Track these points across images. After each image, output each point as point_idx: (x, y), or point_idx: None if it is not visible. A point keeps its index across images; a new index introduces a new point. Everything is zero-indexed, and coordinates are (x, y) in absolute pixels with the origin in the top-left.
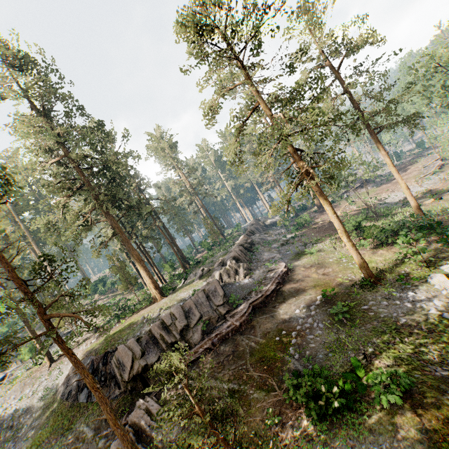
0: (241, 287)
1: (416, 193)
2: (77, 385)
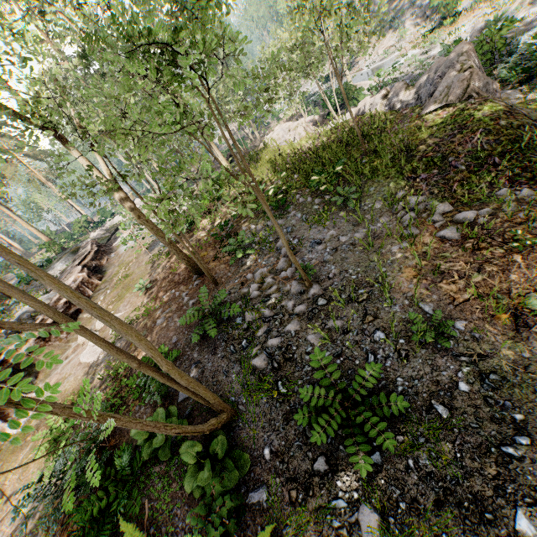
0: None
1: None
2: None
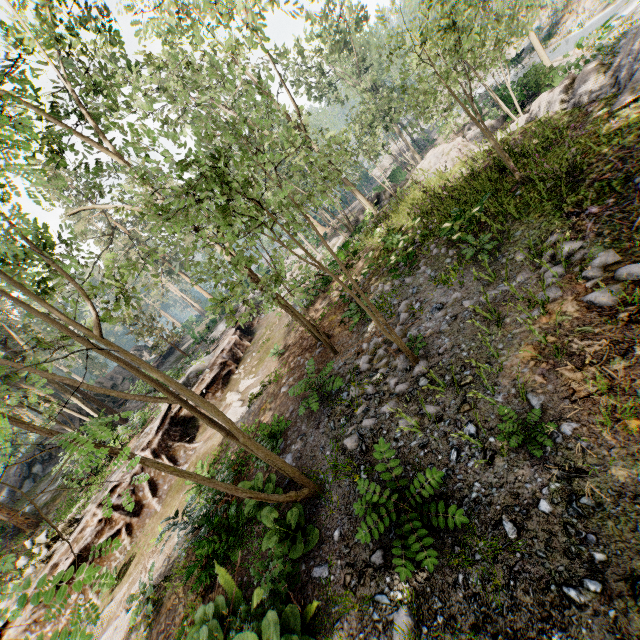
0: (150, 360)
1: None
2: (11, 492)
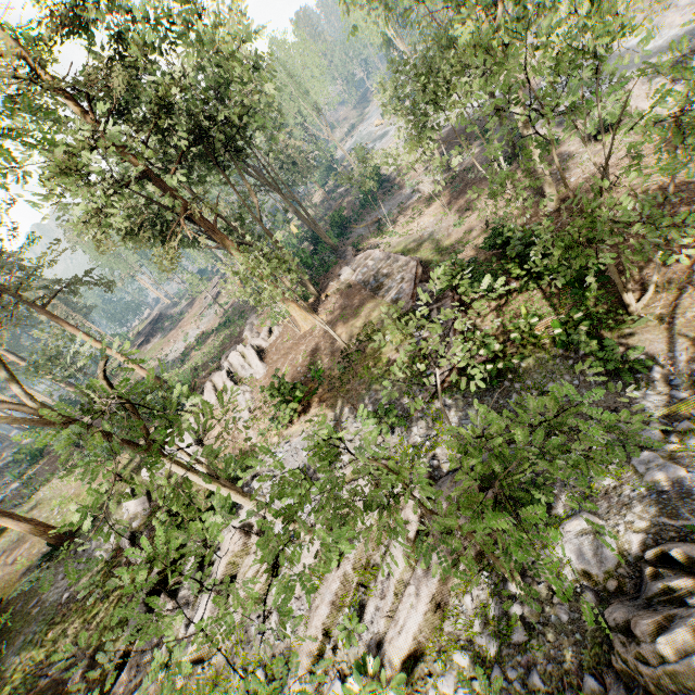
0: None
1: (194, 339)
2: None
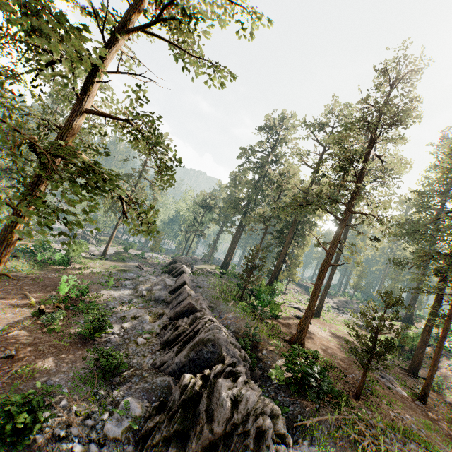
0: None
1: None
2: None
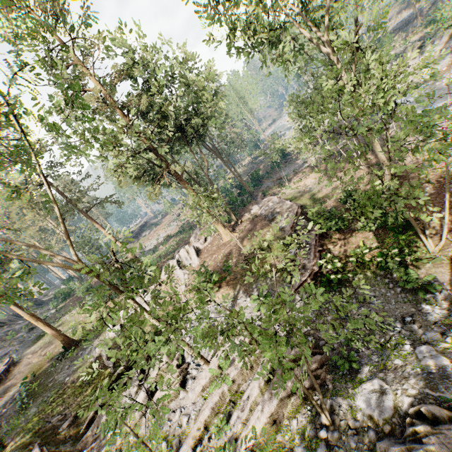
0: None
1: (162, 238)
2: None
